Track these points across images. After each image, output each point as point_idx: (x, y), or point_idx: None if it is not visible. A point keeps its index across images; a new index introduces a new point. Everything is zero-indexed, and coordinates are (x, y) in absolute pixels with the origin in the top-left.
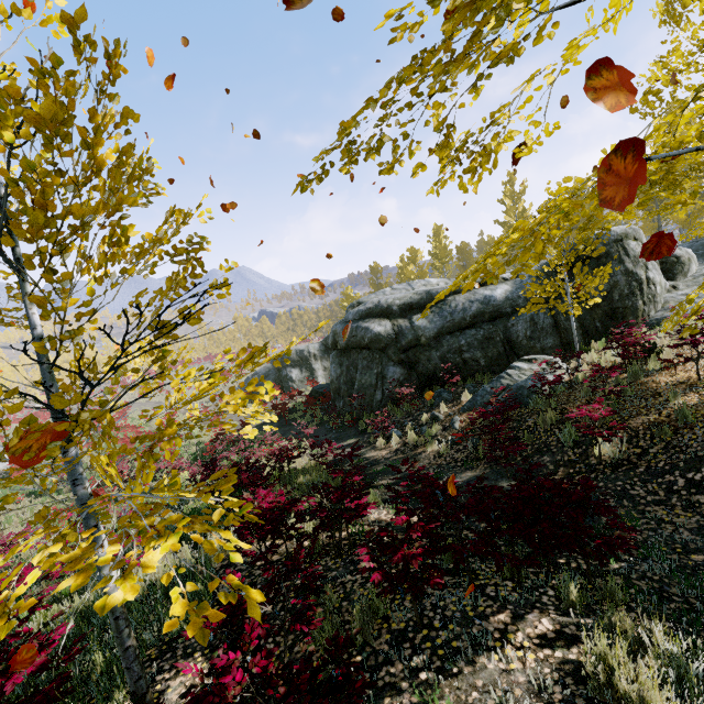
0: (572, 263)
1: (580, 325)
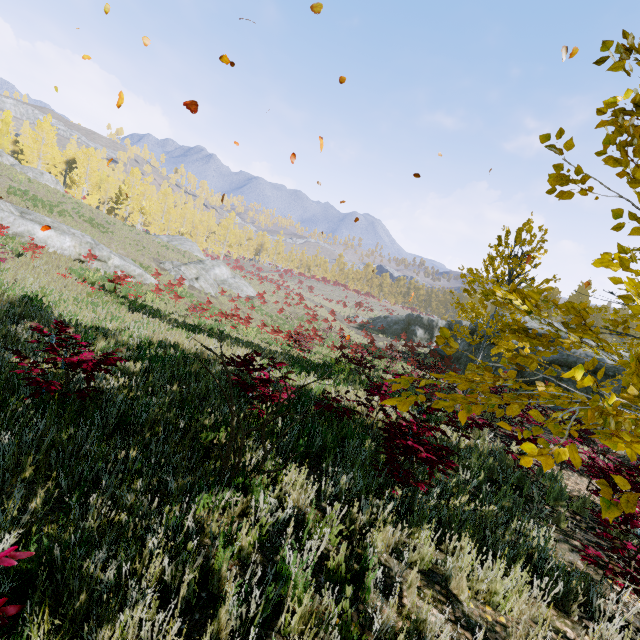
0: None
1: None
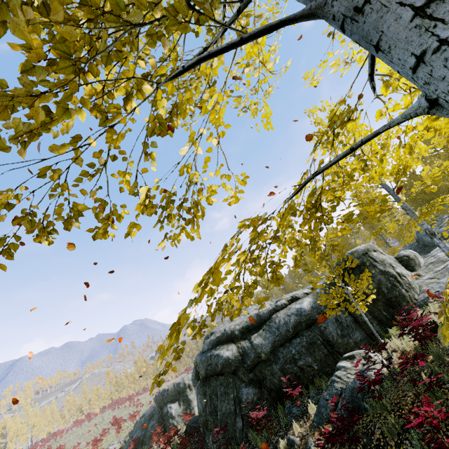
0: (344, 273)
1: (372, 316)
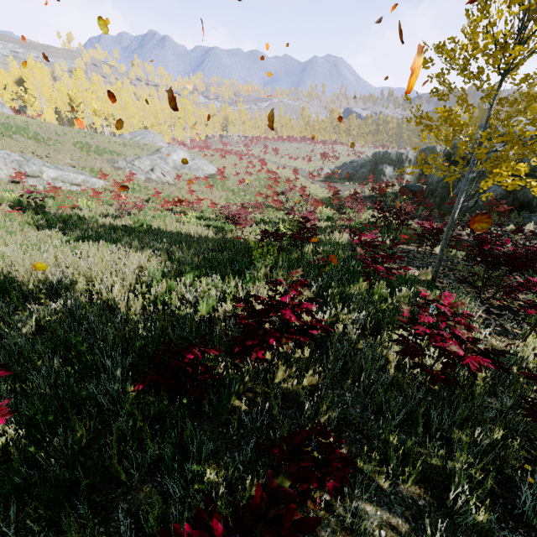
0: None
1: None
